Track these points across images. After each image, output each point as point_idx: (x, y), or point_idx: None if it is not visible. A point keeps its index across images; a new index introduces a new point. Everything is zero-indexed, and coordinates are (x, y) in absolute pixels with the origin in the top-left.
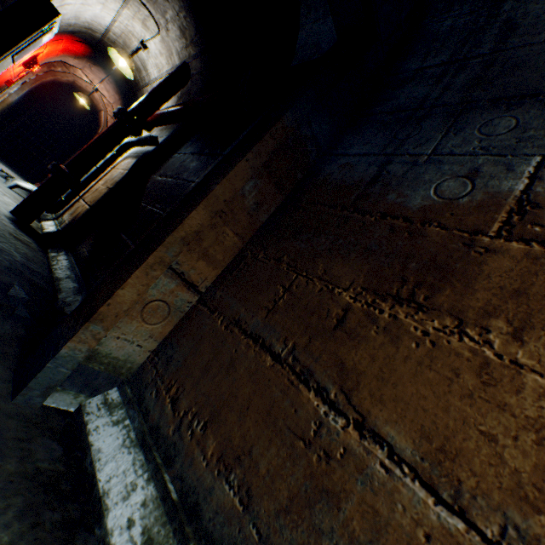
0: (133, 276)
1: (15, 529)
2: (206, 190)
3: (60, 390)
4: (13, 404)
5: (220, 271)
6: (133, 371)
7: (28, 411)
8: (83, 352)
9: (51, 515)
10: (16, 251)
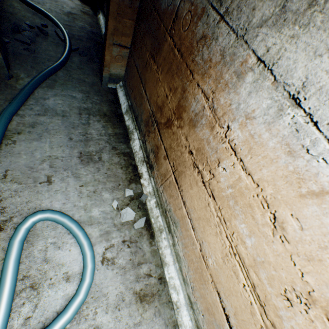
0: (106, 52)
1: (108, 107)
2: (109, 9)
3: (109, 84)
4: (102, 88)
5: (132, 37)
6: (123, 77)
7: (105, 89)
8: (108, 75)
9: (113, 106)
10: (86, 24)
